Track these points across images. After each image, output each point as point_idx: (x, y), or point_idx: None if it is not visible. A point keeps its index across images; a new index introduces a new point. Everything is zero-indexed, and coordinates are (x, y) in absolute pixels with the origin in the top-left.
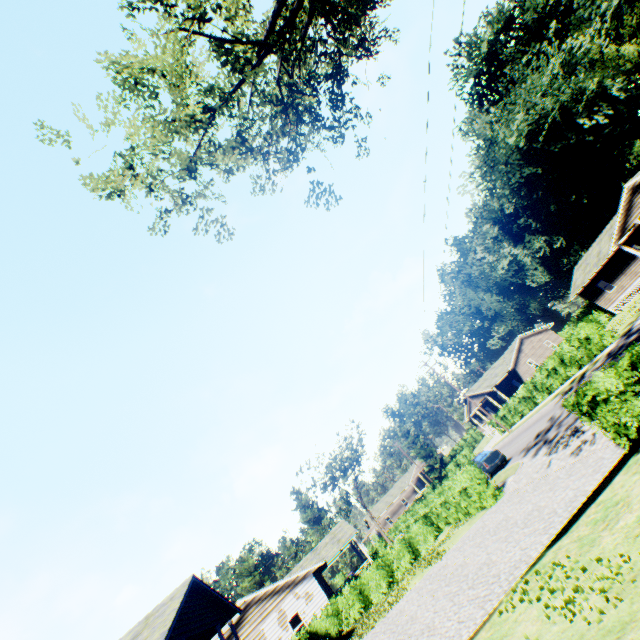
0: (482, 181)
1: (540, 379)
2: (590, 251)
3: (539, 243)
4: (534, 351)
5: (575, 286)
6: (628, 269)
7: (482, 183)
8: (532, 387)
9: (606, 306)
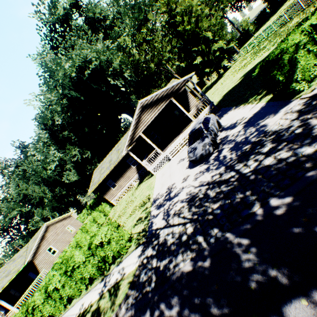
0: (45, 100)
1: (41, 303)
2: (105, 160)
3: (76, 152)
4: (57, 236)
5: (94, 182)
6: (126, 173)
7: (45, 102)
8: (29, 315)
9: (111, 199)
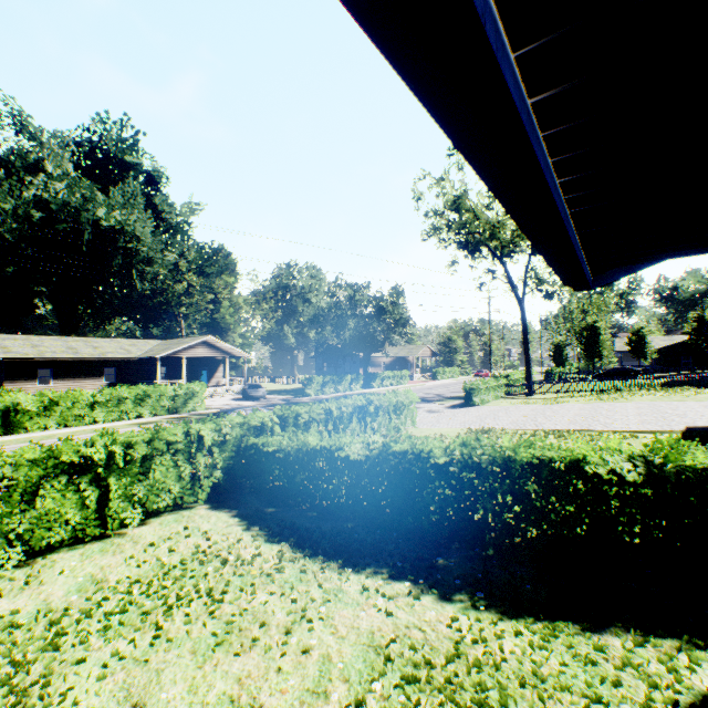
0: None
1: (83, 400)
2: (42, 339)
3: None
4: None
5: (16, 351)
6: (86, 381)
7: None
8: (49, 404)
9: None
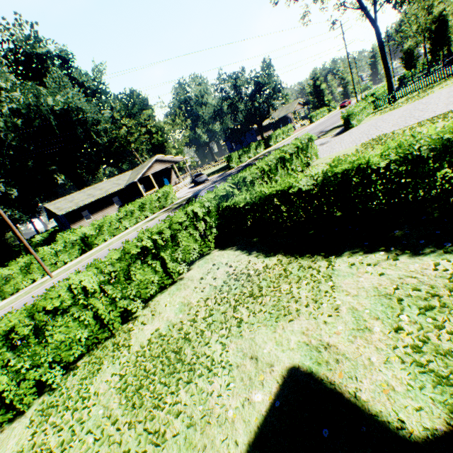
0: None
1: (114, 220)
2: (72, 196)
3: None
4: None
5: (65, 208)
6: (107, 209)
7: None
8: (99, 228)
9: None
